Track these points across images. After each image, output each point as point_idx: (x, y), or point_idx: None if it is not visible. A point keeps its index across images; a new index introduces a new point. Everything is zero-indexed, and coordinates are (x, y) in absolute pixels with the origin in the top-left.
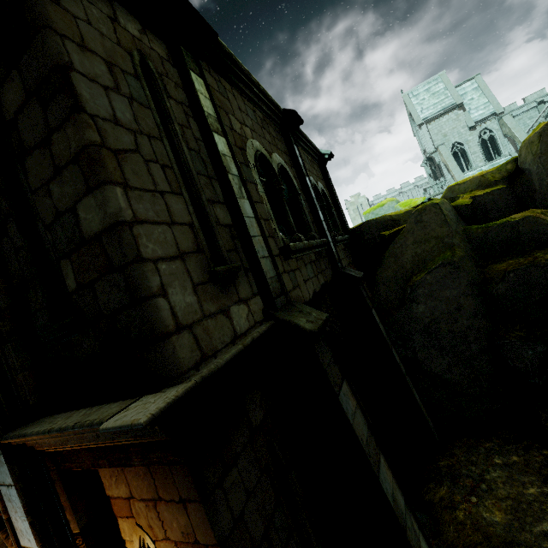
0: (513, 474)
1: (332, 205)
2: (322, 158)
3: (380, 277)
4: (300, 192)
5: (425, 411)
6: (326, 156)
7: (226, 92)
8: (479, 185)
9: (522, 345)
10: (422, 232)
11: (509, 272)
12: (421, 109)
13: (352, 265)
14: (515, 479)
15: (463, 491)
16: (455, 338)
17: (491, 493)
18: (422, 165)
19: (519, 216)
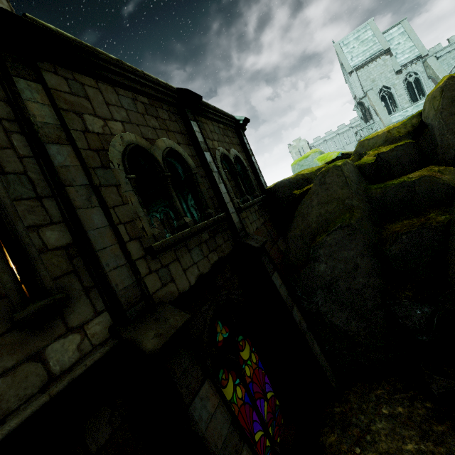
0: (396, 427)
1: (249, 167)
2: (237, 124)
3: (290, 236)
4: (195, 171)
5: (325, 360)
6: (241, 121)
7: (84, 88)
8: (385, 140)
9: (411, 305)
10: (325, 194)
11: (402, 234)
12: (351, 57)
13: (268, 223)
14: (397, 433)
15: (350, 441)
16: (352, 295)
17: (374, 446)
18: (354, 109)
19: (416, 175)
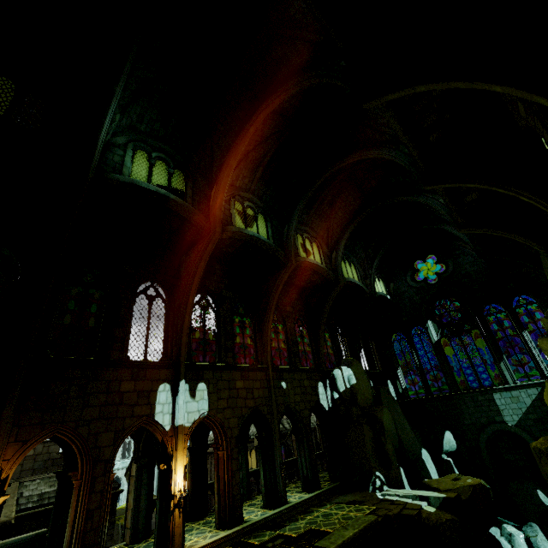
0: None
1: None
2: None
3: None
4: None
5: None
6: None
7: None
8: None
9: None
10: None
11: None
12: None
13: None
14: None
15: None
16: None
17: None
18: None
19: None
